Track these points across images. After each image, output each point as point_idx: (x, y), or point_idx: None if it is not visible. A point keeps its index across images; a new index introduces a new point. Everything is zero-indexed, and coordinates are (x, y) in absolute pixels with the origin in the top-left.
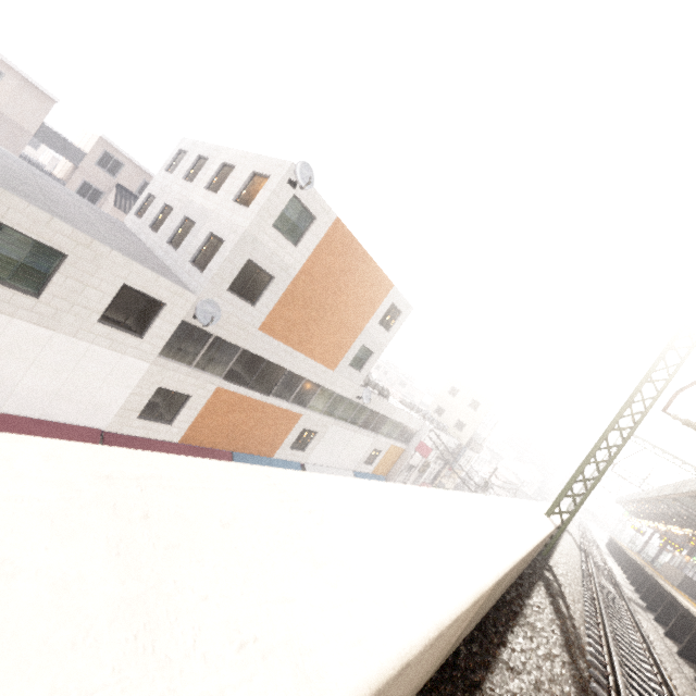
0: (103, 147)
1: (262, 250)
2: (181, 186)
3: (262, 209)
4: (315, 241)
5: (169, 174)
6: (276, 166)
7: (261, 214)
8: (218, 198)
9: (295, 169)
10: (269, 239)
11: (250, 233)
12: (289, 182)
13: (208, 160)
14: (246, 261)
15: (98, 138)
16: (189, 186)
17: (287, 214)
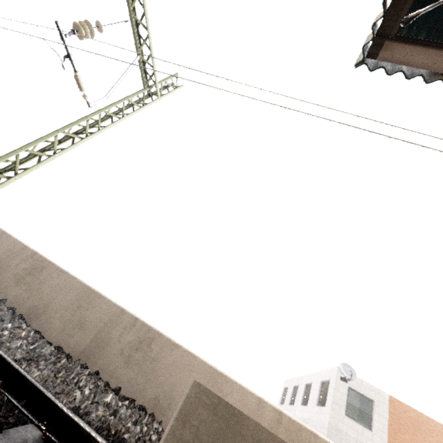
0: None
1: (346, 439)
2: (288, 410)
3: (332, 403)
4: (384, 421)
5: (281, 405)
6: (330, 372)
7: (333, 407)
8: (308, 407)
9: (339, 368)
10: (347, 427)
11: (332, 424)
12: (341, 378)
13: (298, 386)
14: None
15: None
16: (293, 407)
17: (351, 403)
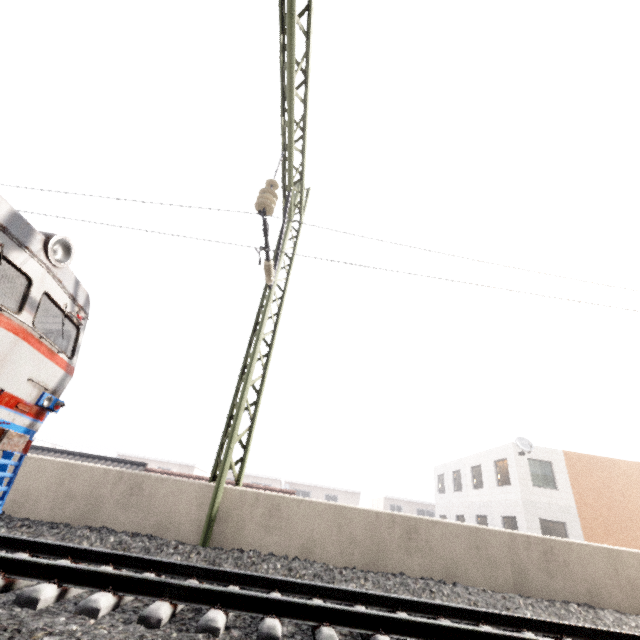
0: (388, 502)
1: (540, 507)
2: (456, 497)
3: (519, 480)
4: (565, 477)
5: (442, 494)
6: (504, 450)
7: (521, 483)
8: (486, 490)
9: (516, 445)
10: (538, 496)
11: (525, 500)
12: (518, 453)
13: (460, 471)
14: (538, 521)
15: (383, 499)
16: (462, 494)
17: (533, 472)
